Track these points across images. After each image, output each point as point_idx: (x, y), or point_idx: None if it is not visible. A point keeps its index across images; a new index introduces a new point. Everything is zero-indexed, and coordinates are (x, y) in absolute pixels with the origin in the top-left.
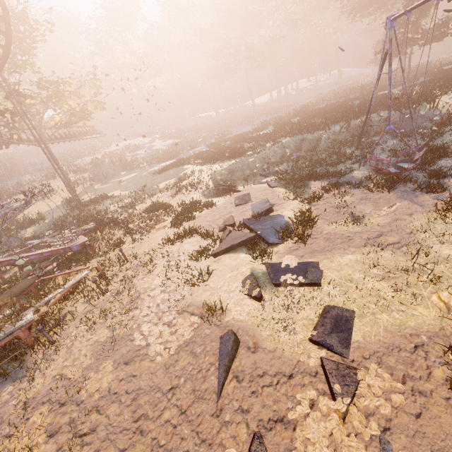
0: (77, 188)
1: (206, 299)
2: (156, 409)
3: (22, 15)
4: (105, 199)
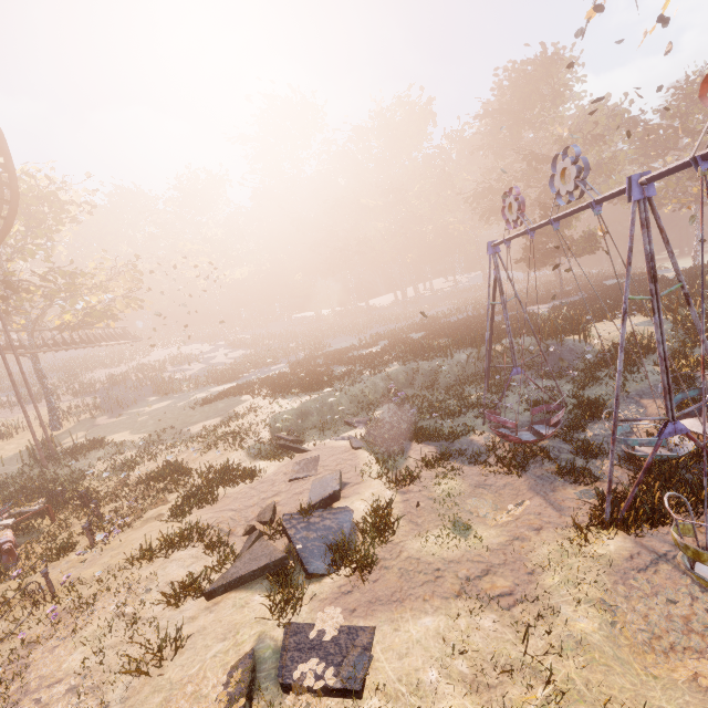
0: (66, 421)
1: None
2: None
3: (51, 195)
4: (96, 448)
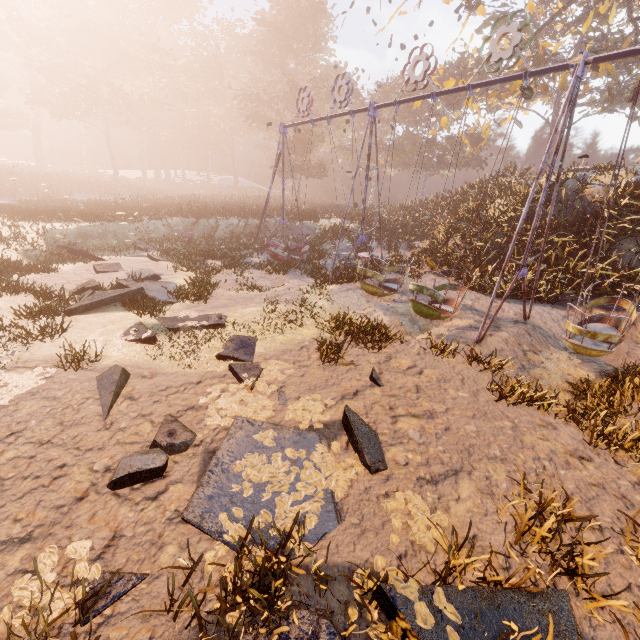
0: None
1: (62, 353)
2: None
3: None
4: None
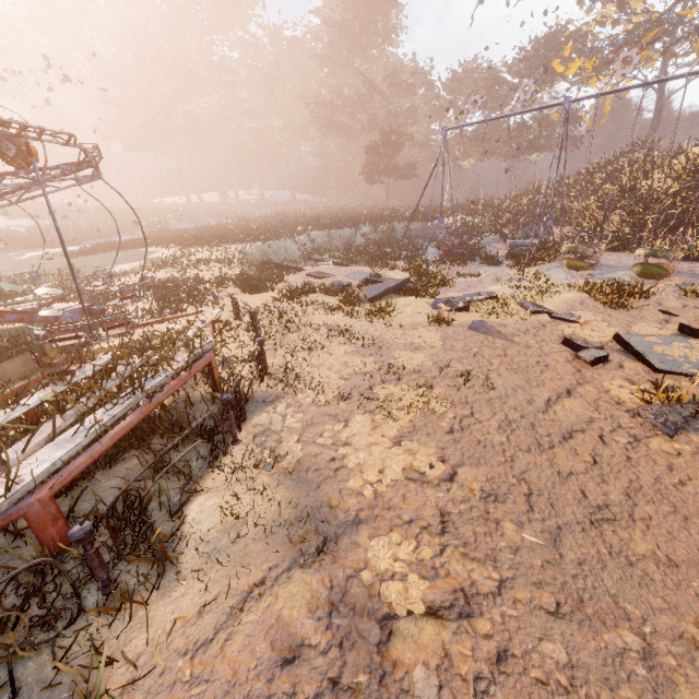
0: None
1: (413, 321)
2: (483, 363)
3: None
4: None
